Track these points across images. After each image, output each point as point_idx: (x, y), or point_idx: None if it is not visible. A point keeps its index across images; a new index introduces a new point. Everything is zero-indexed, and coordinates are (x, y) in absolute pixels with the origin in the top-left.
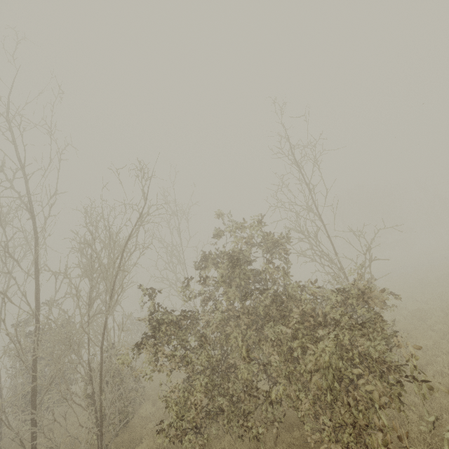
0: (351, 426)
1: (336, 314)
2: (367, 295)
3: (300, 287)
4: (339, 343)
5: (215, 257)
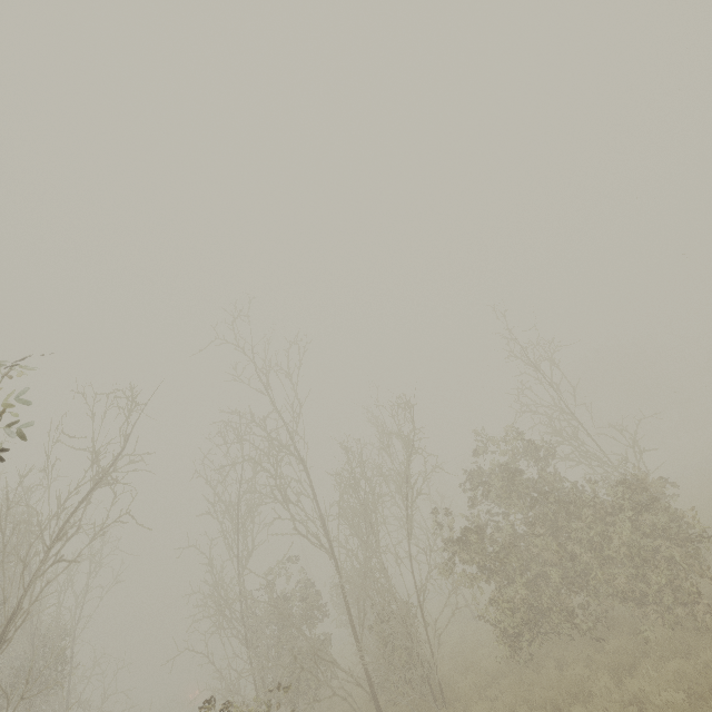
0: (666, 591)
1: (624, 501)
2: (647, 484)
3: (579, 489)
4: (635, 527)
5: (480, 474)
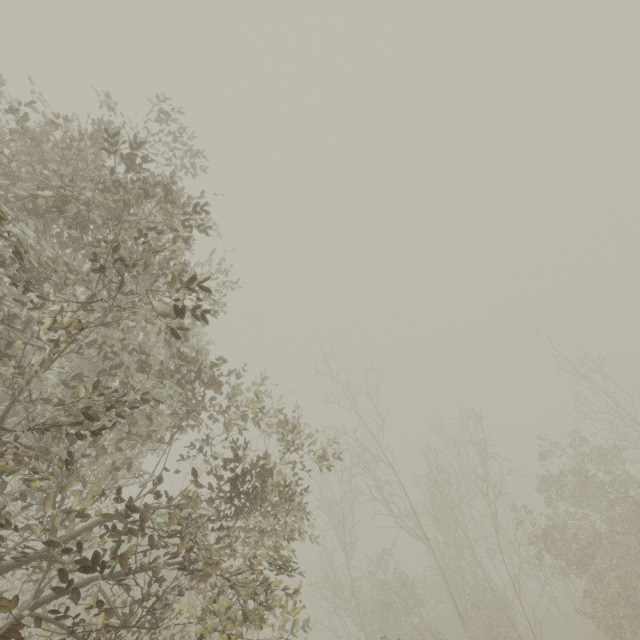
0: None
1: None
2: None
3: None
4: None
5: (551, 476)
